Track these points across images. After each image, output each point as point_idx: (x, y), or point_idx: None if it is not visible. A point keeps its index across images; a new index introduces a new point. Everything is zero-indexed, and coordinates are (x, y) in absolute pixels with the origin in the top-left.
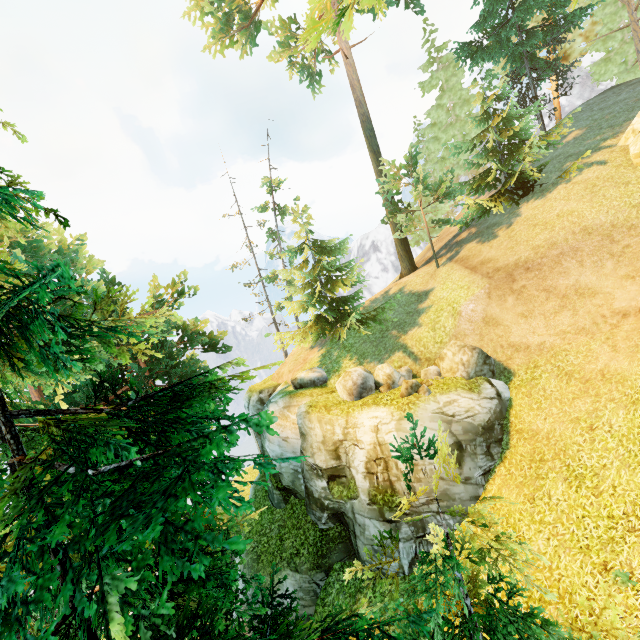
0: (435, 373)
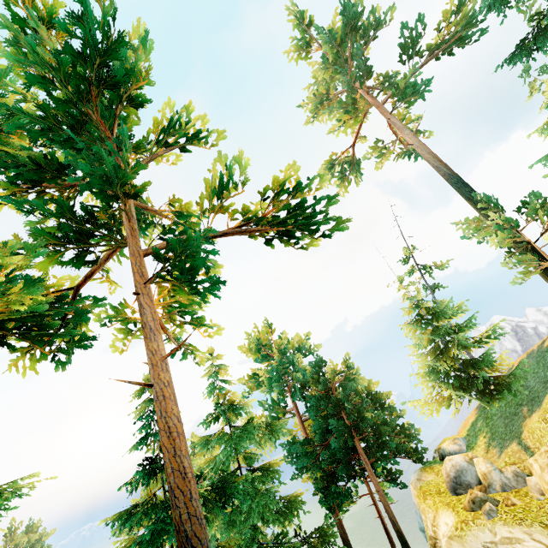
0: (537, 488)
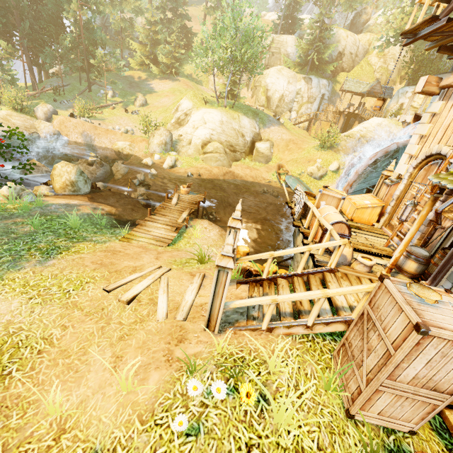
0: None
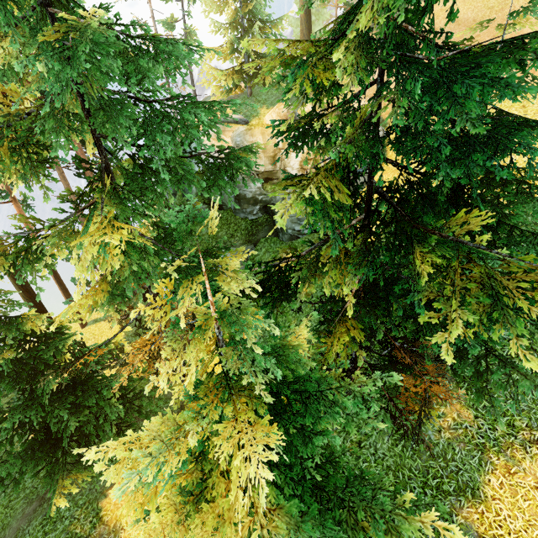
0: None
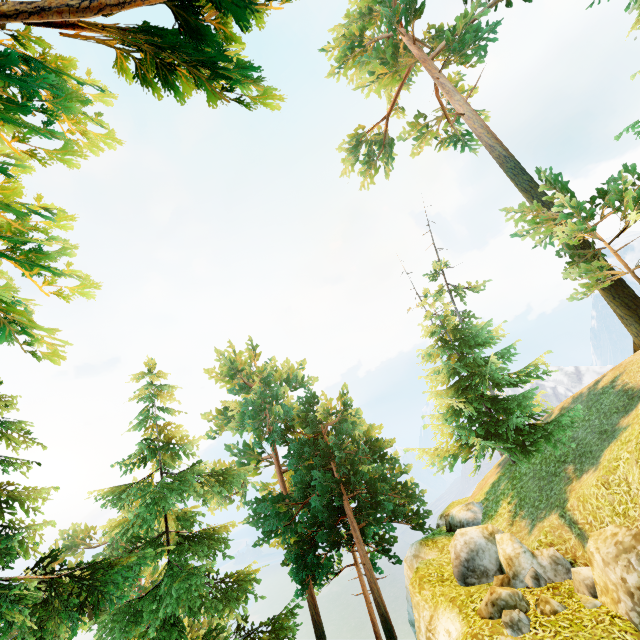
0: (589, 586)
